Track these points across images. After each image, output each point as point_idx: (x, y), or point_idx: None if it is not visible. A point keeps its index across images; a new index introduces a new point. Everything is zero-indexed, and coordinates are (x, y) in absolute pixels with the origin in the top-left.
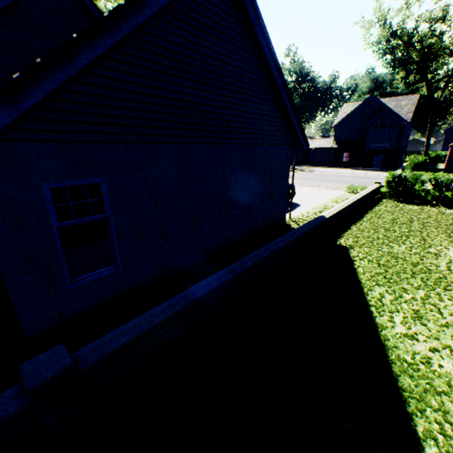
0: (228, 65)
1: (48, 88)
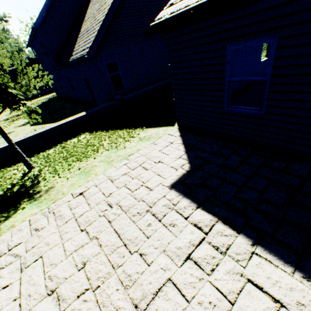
0: (150, 2)
1: (102, 34)
